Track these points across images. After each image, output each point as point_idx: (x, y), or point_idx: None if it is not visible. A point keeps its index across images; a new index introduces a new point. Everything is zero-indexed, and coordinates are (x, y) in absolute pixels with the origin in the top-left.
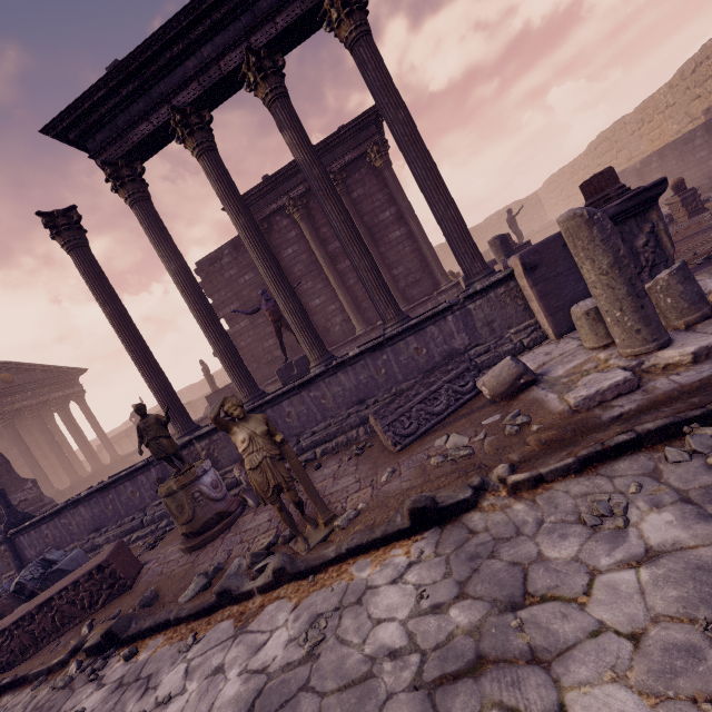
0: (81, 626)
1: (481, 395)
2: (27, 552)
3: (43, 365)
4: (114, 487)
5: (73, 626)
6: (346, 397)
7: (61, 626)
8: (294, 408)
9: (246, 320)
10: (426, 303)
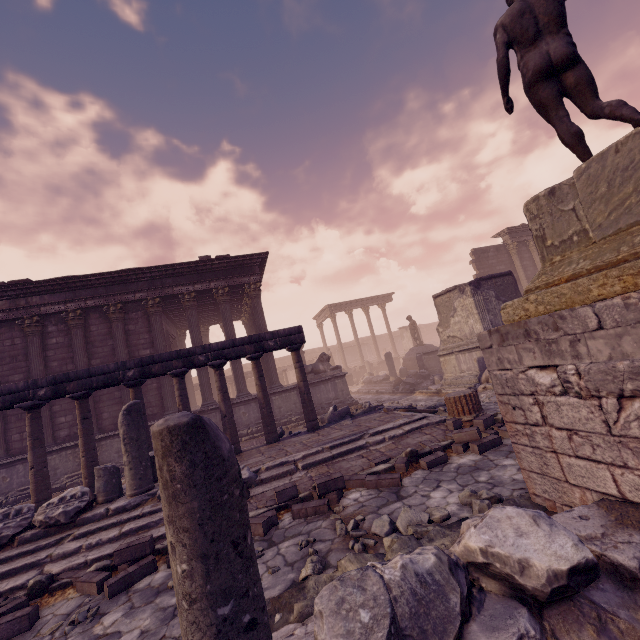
0: None
1: None
2: None
3: None
4: None
5: None
6: None
7: None
8: None
9: None
10: None
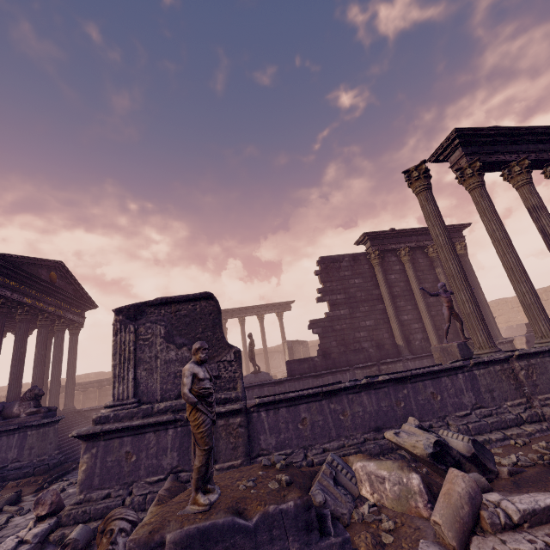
0: None
1: None
2: (262, 437)
3: (79, 284)
4: (411, 382)
5: None
6: None
7: None
8: None
9: (346, 310)
10: None
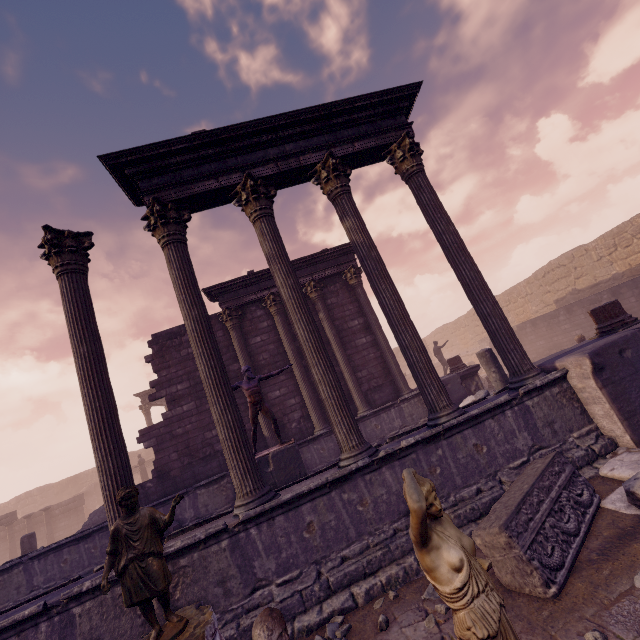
0: None
1: (605, 509)
2: None
3: None
4: None
5: None
6: (391, 504)
7: None
8: (317, 517)
9: (191, 403)
10: (390, 408)
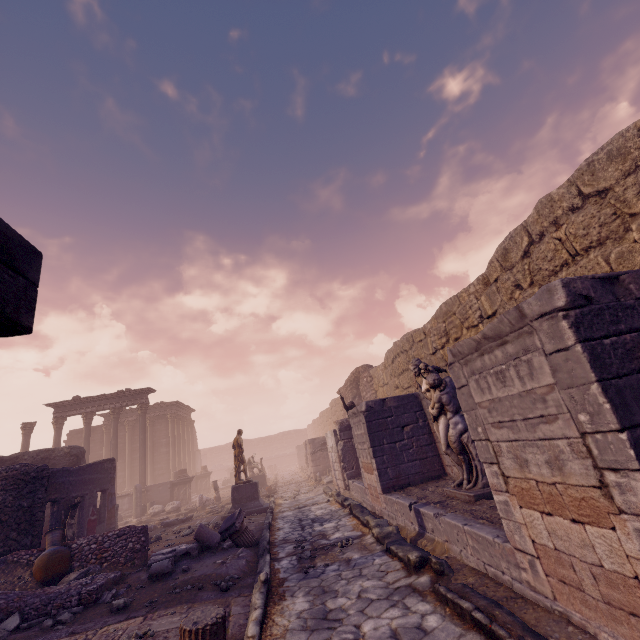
0: None
1: None
2: None
3: None
4: None
5: None
6: None
7: None
8: None
9: None
10: None
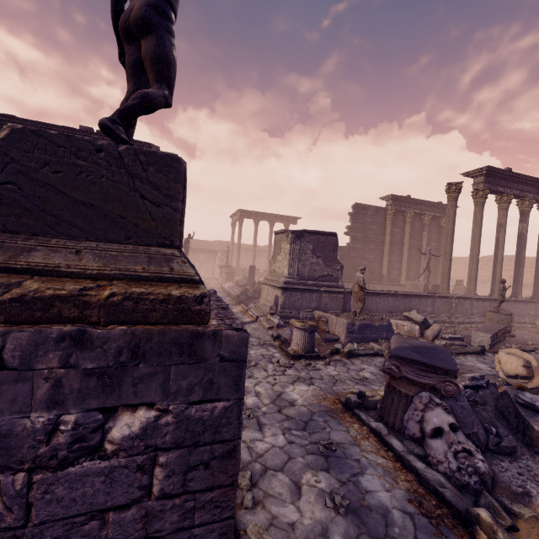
0: (504, 345)
1: None
2: (348, 305)
3: None
4: (410, 297)
5: (498, 344)
6: None
7: (497, 342)
8: (487, 306)
9: (360, 245)
10: None
